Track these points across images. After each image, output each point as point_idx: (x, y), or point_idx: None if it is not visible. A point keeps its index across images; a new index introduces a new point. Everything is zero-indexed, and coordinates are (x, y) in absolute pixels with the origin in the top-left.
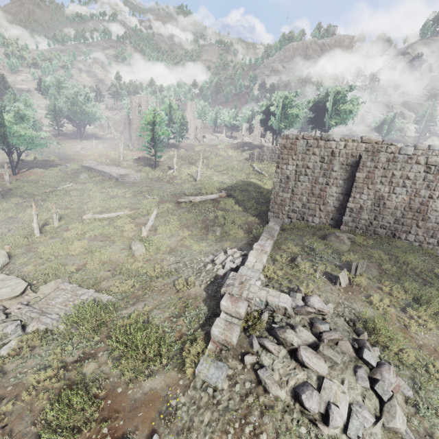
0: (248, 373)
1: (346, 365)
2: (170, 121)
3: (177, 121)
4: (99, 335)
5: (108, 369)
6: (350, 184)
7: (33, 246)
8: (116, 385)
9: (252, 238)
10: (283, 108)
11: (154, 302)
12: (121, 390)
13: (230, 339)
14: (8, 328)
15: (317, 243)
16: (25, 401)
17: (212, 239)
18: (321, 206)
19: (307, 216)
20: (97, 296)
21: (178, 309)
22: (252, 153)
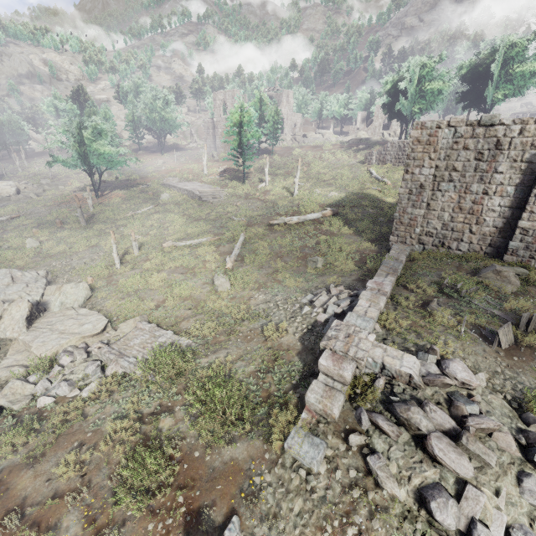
0: (354, 457)
1: (505, 470)
2: (261, 120)
3: (269, 118)
4: (177, 386)
5: (184, 427)
6: (525, 191)
7: (114, 278)
8: (194, 447)
9: (365, 272)
10: (418, 83)
11: (238, 351)
12: (199, 454)
13: (330, 410)
14: (89, 369)
15: (464, 282)
16: (103, 451)
17: (311, 272)
18: (473, 226)
19: (449, 241)
20: (175, 339)
21: (266, 362)
22: (370, 154)
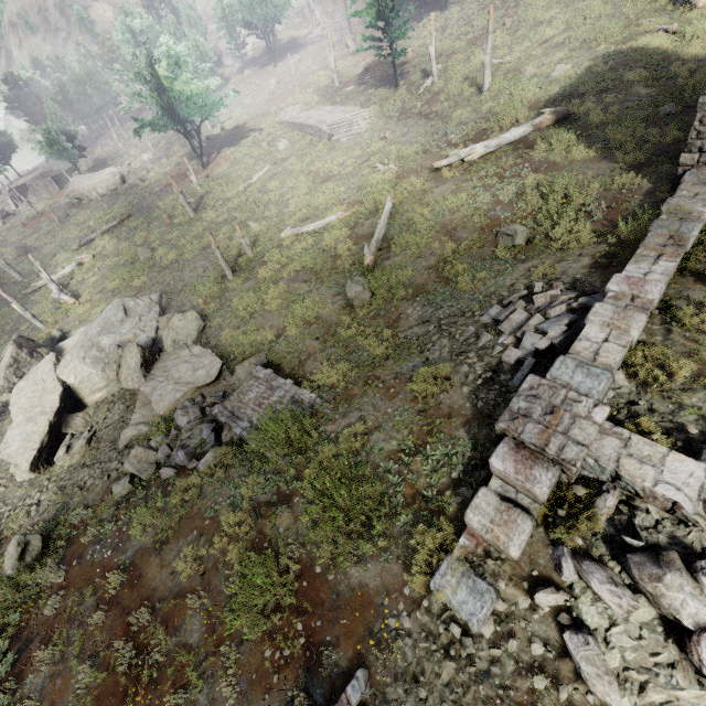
0: (542, 622)
1: None
2: None
3: None
4: (296, 467)
5: (304, 529)
6: None
7: (227, 297)
8: (315, 559)
9: (611, 245)
10: None
11: (375, 416)
12: (320, 570)
13: (505, 548)
14: (204, 434)
15: None
16: (220, 547)
17: (504, 256)
18: None
19: None
20: (295, 393)
21: (415, 435)
22: None
